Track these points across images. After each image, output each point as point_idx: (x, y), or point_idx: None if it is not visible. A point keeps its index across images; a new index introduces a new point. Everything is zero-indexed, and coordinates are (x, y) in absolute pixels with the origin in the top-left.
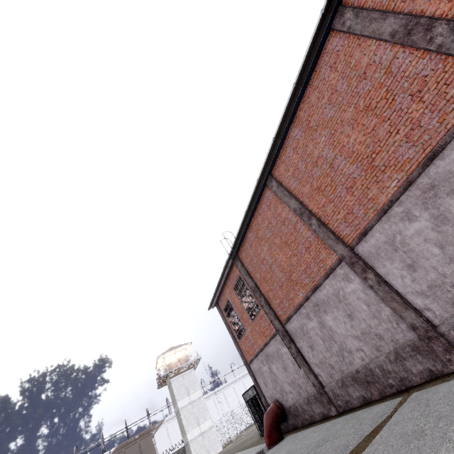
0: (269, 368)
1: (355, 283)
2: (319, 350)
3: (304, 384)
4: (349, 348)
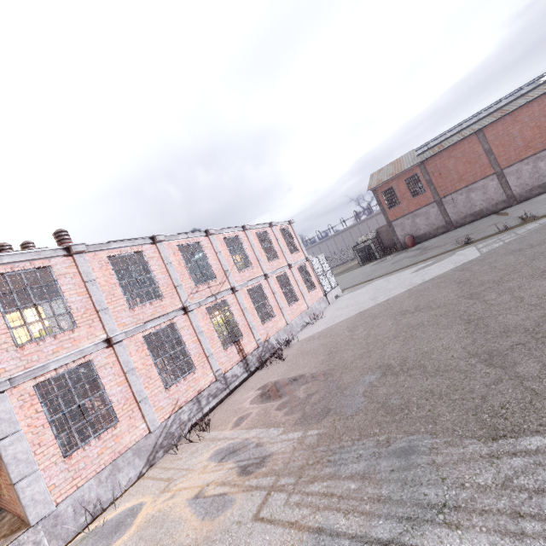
0: (413, 221)
1: (495, 182)
2: (459, 207)
3: (438, 223)
4: (476, 205)
